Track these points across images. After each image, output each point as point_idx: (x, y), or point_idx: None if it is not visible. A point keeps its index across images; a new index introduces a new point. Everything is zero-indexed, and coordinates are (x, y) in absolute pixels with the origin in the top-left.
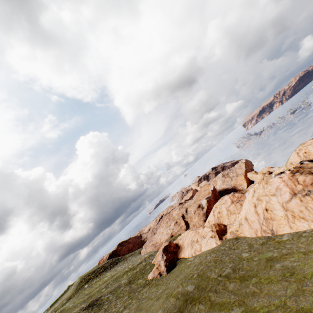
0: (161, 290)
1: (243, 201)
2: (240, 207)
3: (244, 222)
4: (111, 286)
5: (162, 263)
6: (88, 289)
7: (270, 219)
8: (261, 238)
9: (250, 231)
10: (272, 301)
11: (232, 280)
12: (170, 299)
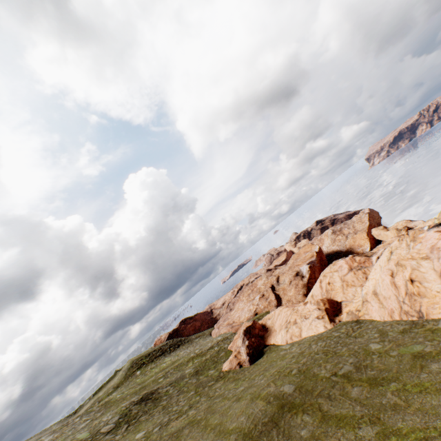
0: (242, 387)
1: (368, 268)
2: (363, 276)
3: (371, 299)
4: (172, 376)
5: (243, 351)
6: (140, 377)
7: (417, 295)
8: (400, 324)
9: (381, 312)
10: (430, 423)
11: (355, 383)
12: (258, 402)
